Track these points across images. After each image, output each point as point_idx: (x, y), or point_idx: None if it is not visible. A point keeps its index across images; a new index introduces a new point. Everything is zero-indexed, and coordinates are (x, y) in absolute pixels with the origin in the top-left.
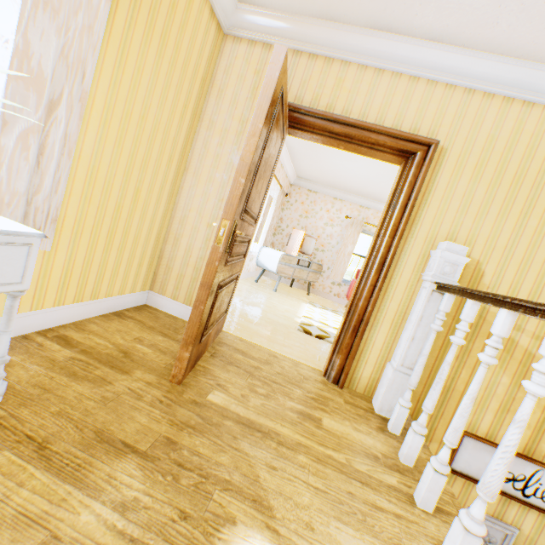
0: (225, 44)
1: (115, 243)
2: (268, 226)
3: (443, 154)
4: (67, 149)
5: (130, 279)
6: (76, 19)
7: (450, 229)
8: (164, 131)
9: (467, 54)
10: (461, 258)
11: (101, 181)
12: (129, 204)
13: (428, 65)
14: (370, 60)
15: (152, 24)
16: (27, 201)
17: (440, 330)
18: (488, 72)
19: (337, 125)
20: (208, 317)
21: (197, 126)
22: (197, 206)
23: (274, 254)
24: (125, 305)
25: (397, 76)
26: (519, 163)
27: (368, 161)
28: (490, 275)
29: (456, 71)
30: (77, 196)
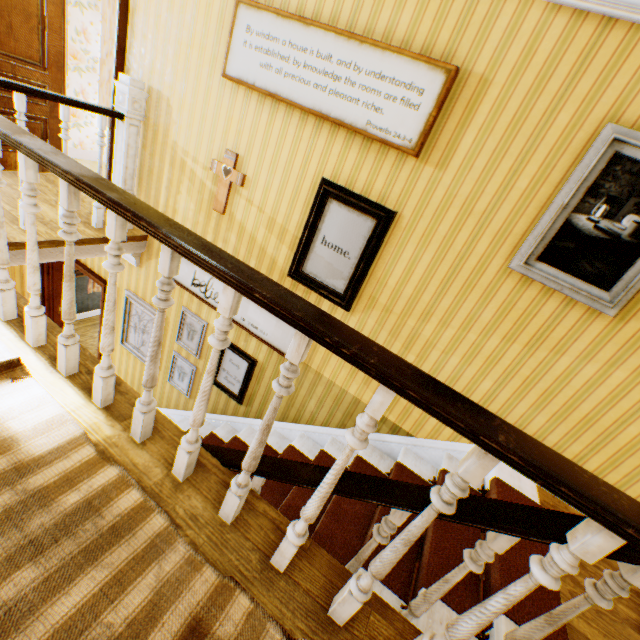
0: None
1: None
2: None
3: None
4: None
5: None
6: None
7: (151, 67)
8: None
9: None
10: (125, 88)
11: None
12: None
13: None
14: None
15: None
16: None
17: (100, 145)
18: None
19: None
20: None
21: None
22: None
23: None
24: None
25: None
26: None
27: None
28: (176, 111)
29: None
30: None
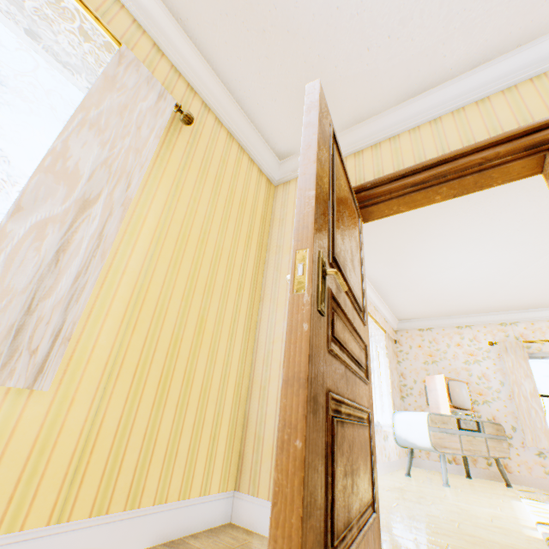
0: (277, 191)
1: (171, 396)
2: (389, 384)
3: None
4: (101, 250)
5: (199, 465)
6: (123, 141)
7: None
8: (229, 257)
9: (530, 46)
10: None
11: (152, 304)
12: (190, 337)
13: (489, 82)
14: (418, 120)
15: (205, 170)
16: (29, 308)
17: None
18: None
19: (417, 175)
20: (325, 489)
21: (265, 257)
22: (280, 334)
23: (414, 416)
24: (191, 523)
25: (458, 111)
26: None
27: (476, 255)
28: None
29: (530, 65)
30: (115, 319)
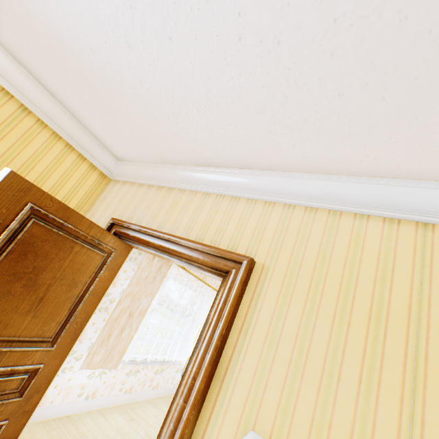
0: (109, 185)
1: None
2: None
3: (265, 273)
4: None
5: None
6: None
7: (281, 399)
8: None
9: (275, 175)
10: None
11: None
12: None
13: (245, 186)
14: (197, 187)
15: None
16: None
17: None
18: (302, 188)
19: (159, 239)
20: None
21: None
22: None
23: None
24: None
25: (221, 197)
26: (372, 290)
27: None
28: None
29: (270, 190)
30: None
